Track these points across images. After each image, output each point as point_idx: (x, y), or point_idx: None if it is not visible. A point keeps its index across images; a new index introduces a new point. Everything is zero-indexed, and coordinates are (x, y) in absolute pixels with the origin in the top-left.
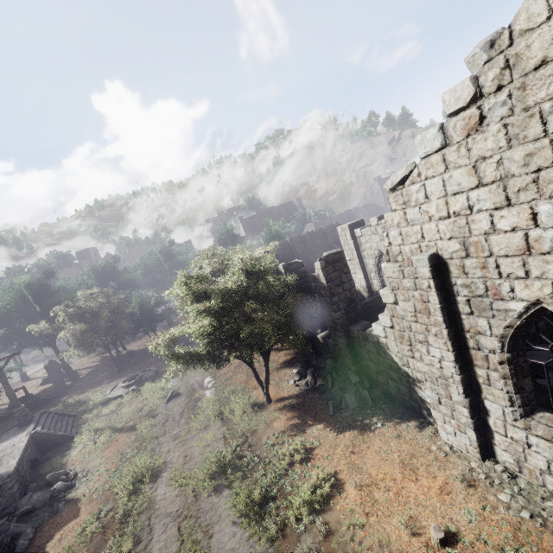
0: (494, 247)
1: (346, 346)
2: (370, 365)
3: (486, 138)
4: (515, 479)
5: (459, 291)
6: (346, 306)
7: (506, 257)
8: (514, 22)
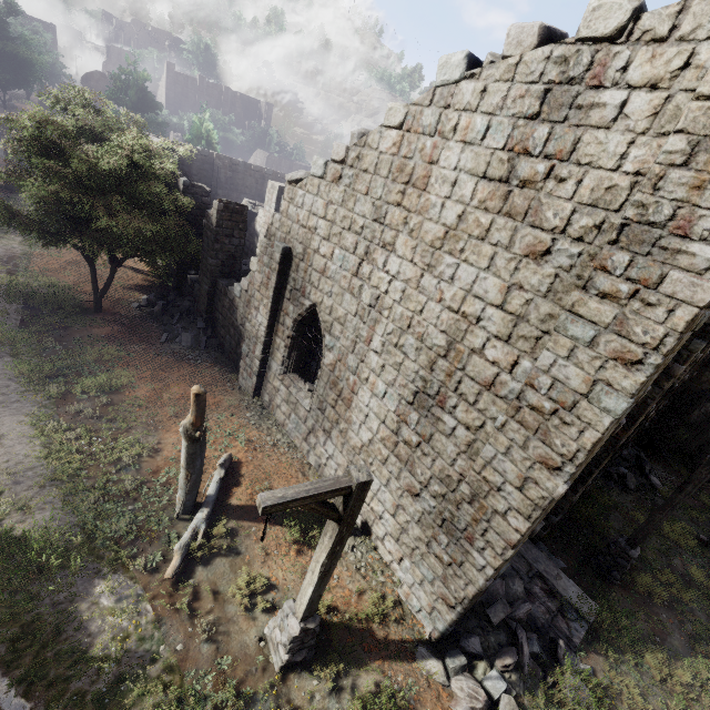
0: (314, 262)
1: (207, 293)
2: (219, 319)
3: (337, 191)
4: (264, 410)
5: (290, 282)
6: (225, 258)
7: (316, 271)
8: (369, 135)
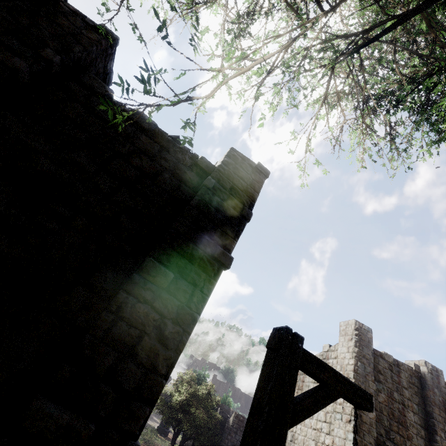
0: None
1: None
2: None
3: None
4: None
5: None
6: (231, 445)
7: None
8: None
